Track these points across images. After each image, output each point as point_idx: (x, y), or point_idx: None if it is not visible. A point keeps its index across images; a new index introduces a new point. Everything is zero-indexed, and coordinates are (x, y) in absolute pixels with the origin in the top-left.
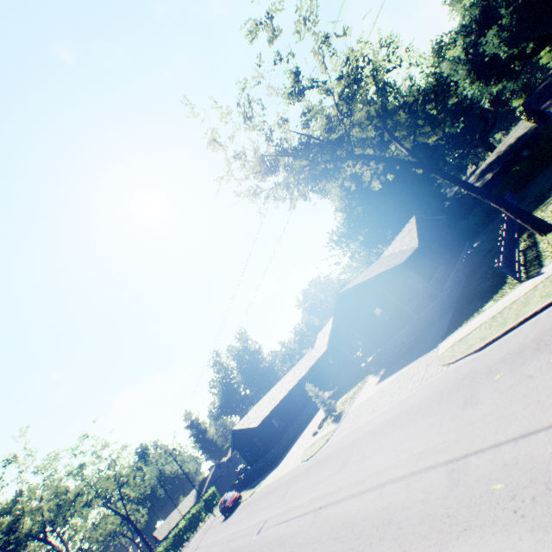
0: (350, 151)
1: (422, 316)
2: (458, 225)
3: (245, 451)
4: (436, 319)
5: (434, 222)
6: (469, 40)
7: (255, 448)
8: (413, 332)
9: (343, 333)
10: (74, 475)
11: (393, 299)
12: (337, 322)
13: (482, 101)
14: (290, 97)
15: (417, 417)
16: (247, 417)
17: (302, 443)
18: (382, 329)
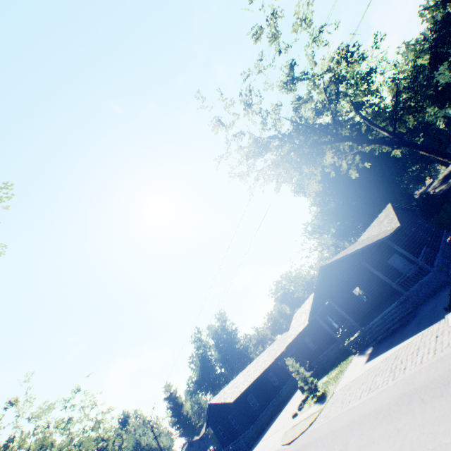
0: (336, 130)
1: (412, 293)
2: (427, 221)
3: (219, 429)
4: (429, 296)
5: (407, 211)
6: (422, 76)
7: (229, 426)
8: (403, 308)
9: (321, 312)
10: (61, 429)
11: (378, 274)
12: (318, 296)
13: (437, 123)
14: (284, 86)
15: (446, 391)
16: (223, 392)
17: (280, 426)
18: (362, 309)
